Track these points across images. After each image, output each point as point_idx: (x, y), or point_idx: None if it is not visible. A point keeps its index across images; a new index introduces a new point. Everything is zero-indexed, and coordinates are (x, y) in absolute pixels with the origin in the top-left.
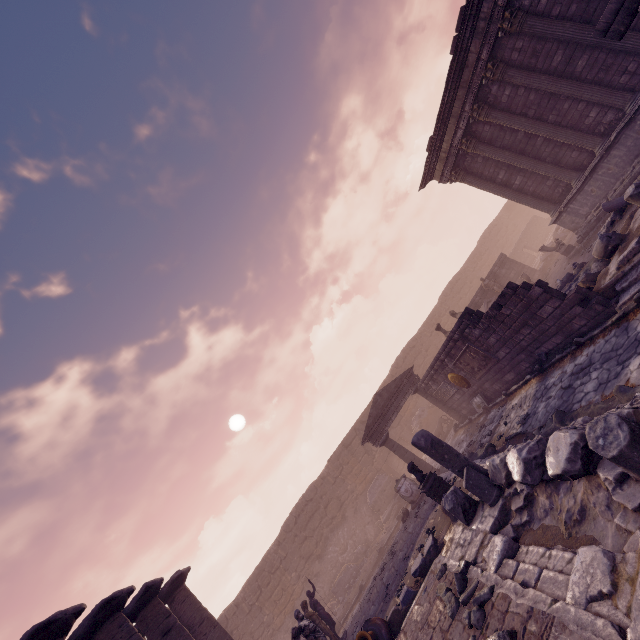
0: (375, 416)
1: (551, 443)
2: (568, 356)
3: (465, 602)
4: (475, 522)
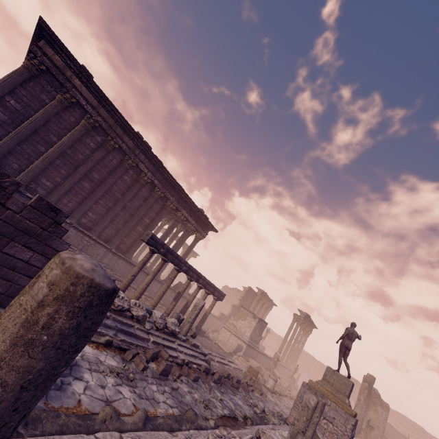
0: None
1: None
2: None
3: None
4: None
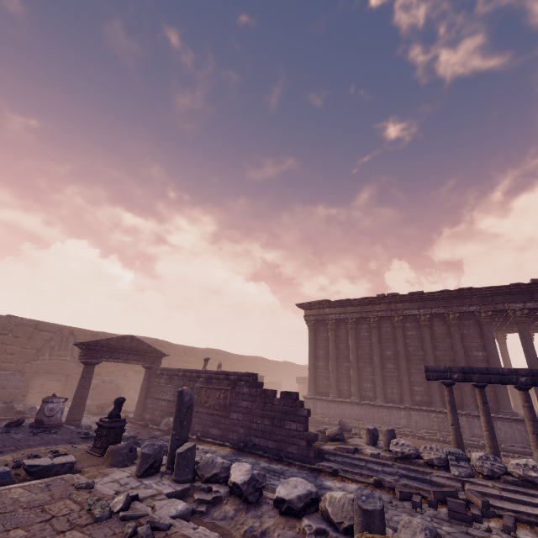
0: (111, 344)
1: (292, 480)
2: (266, 458)
3: (126, 518)
4: (150, 480)
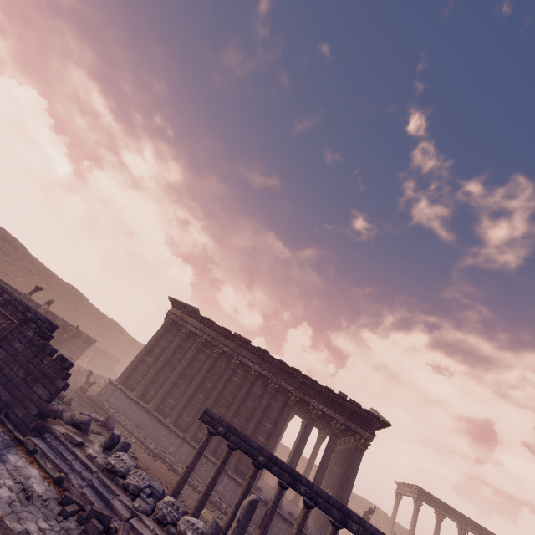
0: None
1: None
2: None
3: None
4: None
